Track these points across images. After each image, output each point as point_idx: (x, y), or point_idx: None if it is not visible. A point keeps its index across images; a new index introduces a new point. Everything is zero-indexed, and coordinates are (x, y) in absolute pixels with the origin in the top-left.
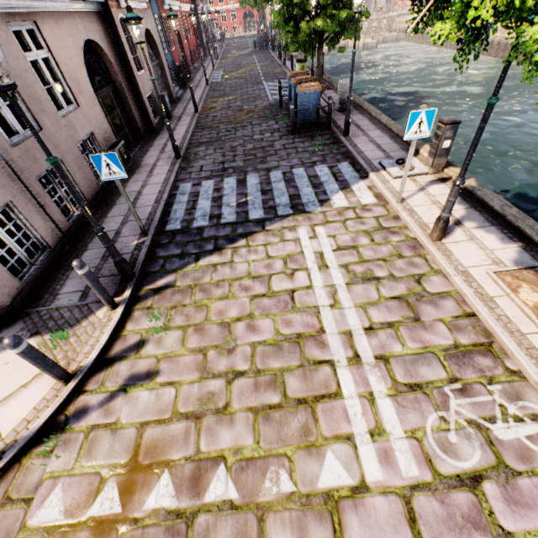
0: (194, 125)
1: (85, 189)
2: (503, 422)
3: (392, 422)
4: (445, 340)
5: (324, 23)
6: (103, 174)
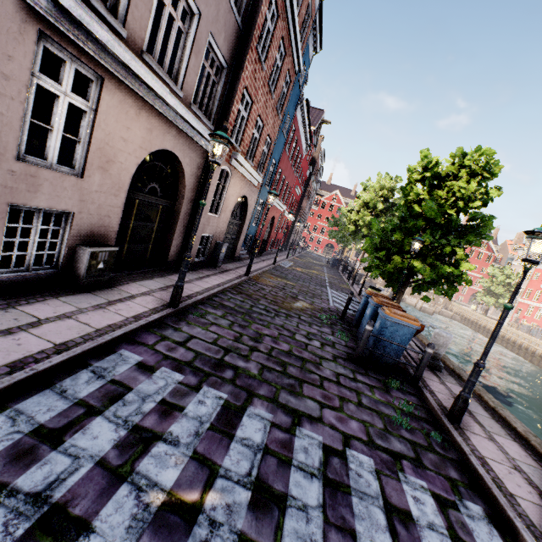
0: (233, 284)
1: None
2: None
3: None
4: None
5: (423, 266)
6: None
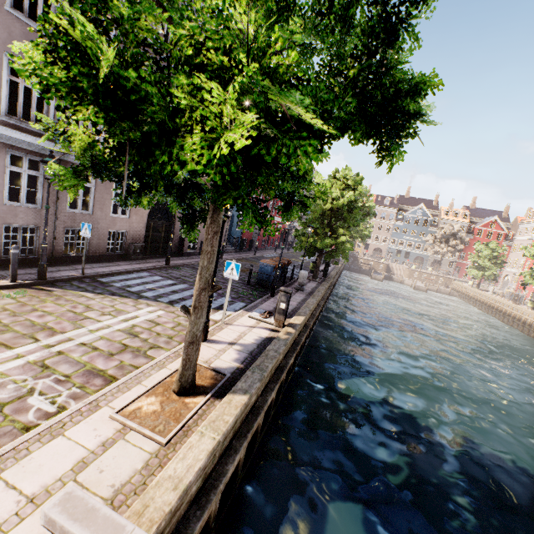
0: None
1: (93, 249)
2: (45, 398)
3: (5, 367)
4: (103, 366)
5: (314, 241)
6: (82, 232)
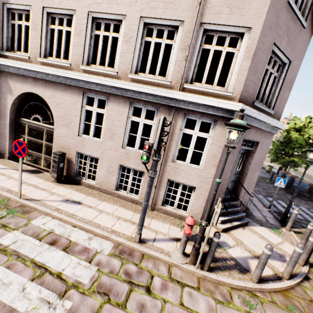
0: None
1: None
2: None
3: None
4: None
5: (299, 160)
6: (276, 183)
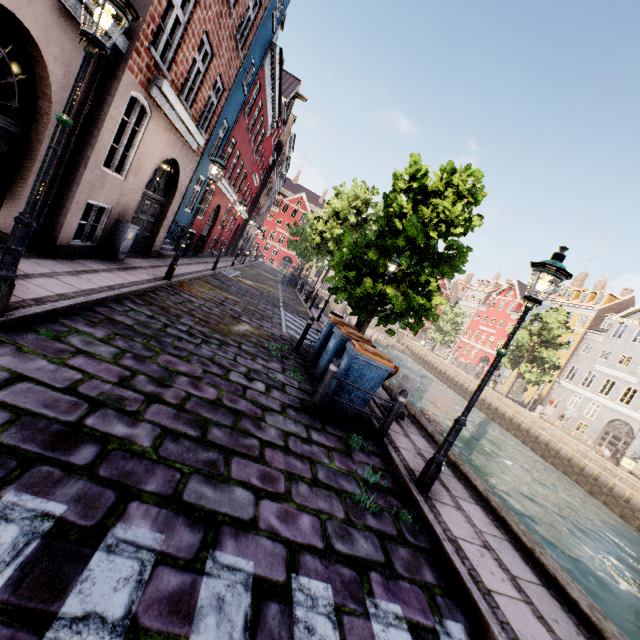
0: (140, 289)
1: None
2: None
3: None
4: None
5: (396, 295)
6: None
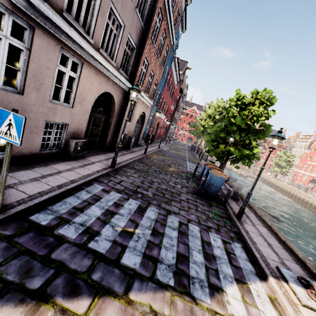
0: (138, 158)
1: (19, 146)
2: None
3: None
4: None
5: (234, 150)
6: (0, 130)
